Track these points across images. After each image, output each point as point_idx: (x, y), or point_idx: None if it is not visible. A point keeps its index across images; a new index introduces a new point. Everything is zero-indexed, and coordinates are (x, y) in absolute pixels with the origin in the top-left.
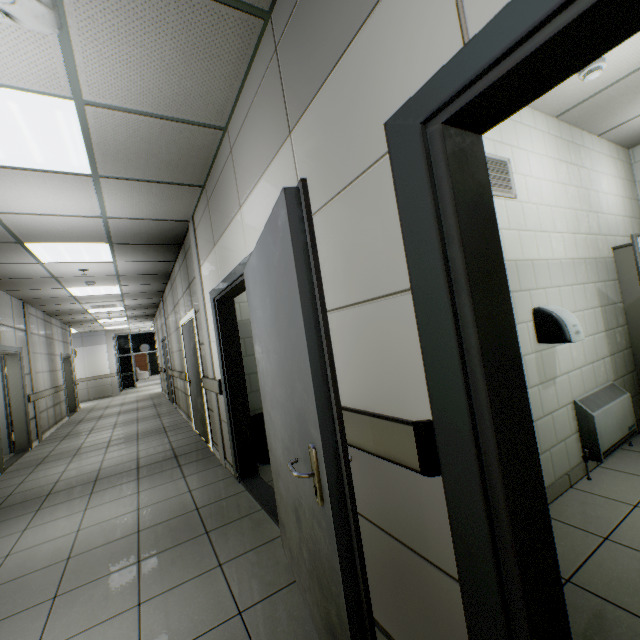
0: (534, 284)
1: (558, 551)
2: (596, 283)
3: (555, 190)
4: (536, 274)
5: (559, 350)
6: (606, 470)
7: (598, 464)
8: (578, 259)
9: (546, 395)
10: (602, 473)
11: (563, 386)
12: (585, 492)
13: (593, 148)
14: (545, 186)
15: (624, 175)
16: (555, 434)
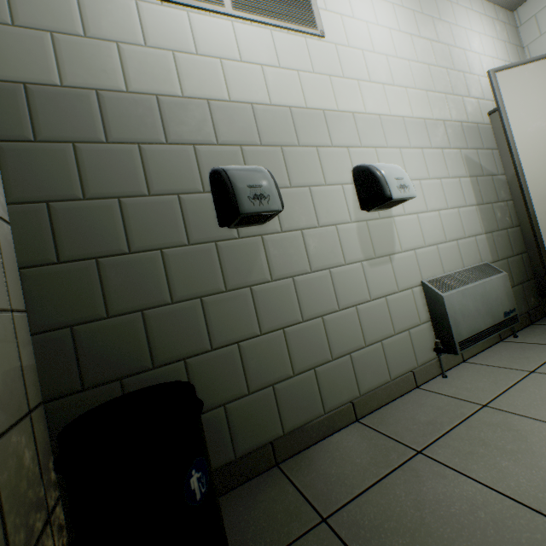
0: (357, 141)
1: (344, 472)
2: (463, 150)
3: (395, 39)
4: (361, 130)
5: (400, 222)
6: (471, 365)
7: (465, 359)
8: (433, 120)
9: (377, 274)
10: (465, 369)
11: (407, 265)
12: (430, 392)
13: (458, 2)
14: (378, 32)
15: (507, 38)
16: (392, 322)
